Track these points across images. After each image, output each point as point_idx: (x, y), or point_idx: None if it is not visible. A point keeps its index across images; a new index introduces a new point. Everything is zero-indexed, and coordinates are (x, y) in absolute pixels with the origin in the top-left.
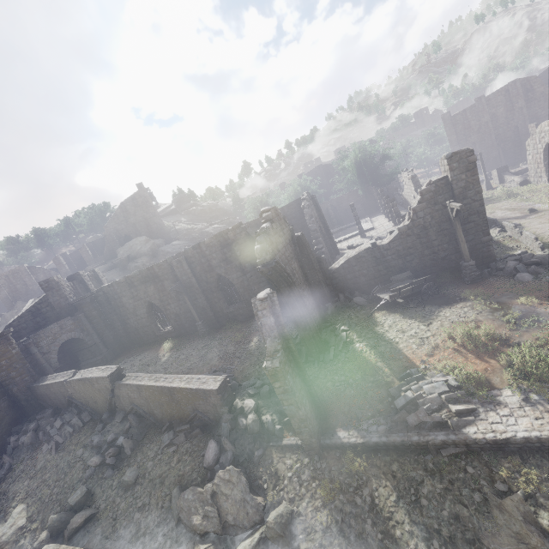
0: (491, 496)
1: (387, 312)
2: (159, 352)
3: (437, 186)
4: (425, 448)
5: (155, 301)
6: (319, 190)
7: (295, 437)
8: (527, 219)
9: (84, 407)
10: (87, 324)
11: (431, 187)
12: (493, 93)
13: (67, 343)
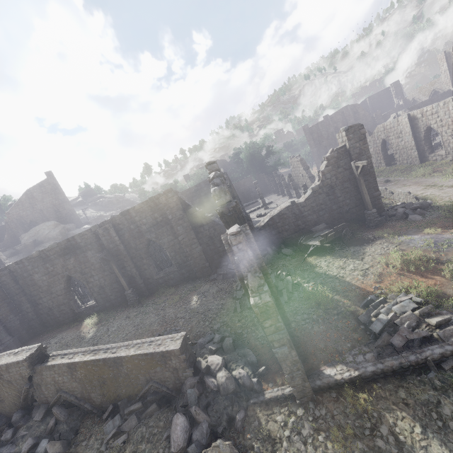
0: None
1: (317, 256)
2: (82, 330)
3: (339, 153)
4: (423, 366)
5: (75, 274)
6: None
7: (278, 387)
8: (387, 186)
9: None
10: None
11: (334, 154)
12: (334, 114)
13: None
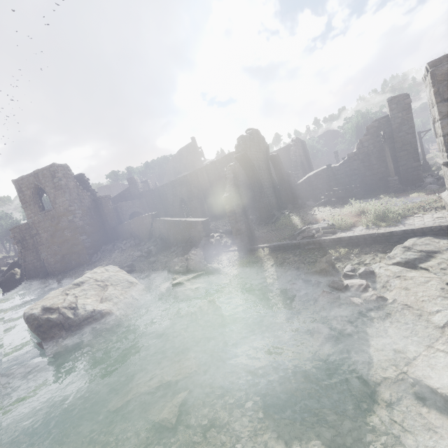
0: (319, 259)
1: (323, 207)
2: None
3: (380, 123)
4: (298, 247)
5: (185, 198)
6: (325, 150)
7: (236, 248)
8: None
9: (137, 236)
10: (146, 207)
11: (375, 123)
12: None
13: (134, 215)
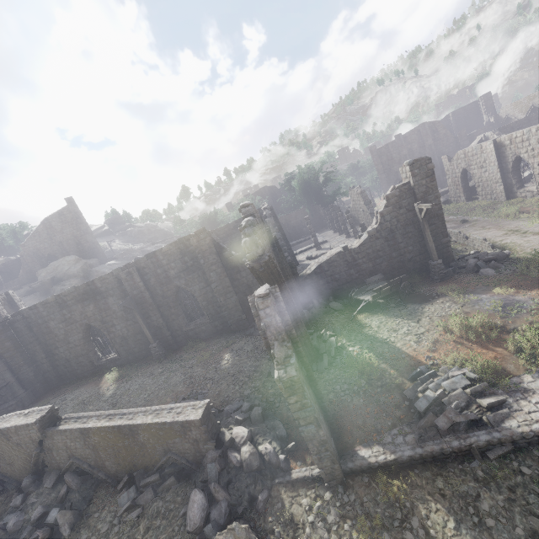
0: None
1: (369, 314)
2: (101, 386)
3: (401, 191)
4: (467, 453)
5: (95, 323)
6: None
7: (307, 467)
8: (463, 227)
9: None
10: None
11: (395, 192)
12: (408, 132)
13: None
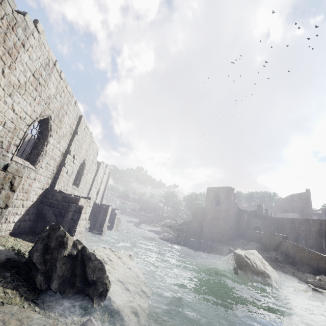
0: None
1: None
2: None
3: None
4: None
5: (302, 234)
6: None
7: None
8: None
9: (263, 243)
10: (265, 226)
11: None
12: None
13: (254, 228)
